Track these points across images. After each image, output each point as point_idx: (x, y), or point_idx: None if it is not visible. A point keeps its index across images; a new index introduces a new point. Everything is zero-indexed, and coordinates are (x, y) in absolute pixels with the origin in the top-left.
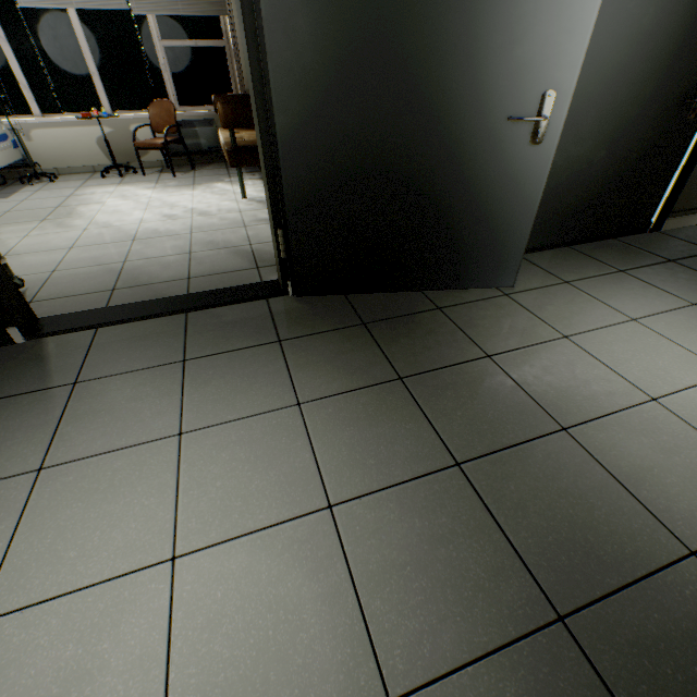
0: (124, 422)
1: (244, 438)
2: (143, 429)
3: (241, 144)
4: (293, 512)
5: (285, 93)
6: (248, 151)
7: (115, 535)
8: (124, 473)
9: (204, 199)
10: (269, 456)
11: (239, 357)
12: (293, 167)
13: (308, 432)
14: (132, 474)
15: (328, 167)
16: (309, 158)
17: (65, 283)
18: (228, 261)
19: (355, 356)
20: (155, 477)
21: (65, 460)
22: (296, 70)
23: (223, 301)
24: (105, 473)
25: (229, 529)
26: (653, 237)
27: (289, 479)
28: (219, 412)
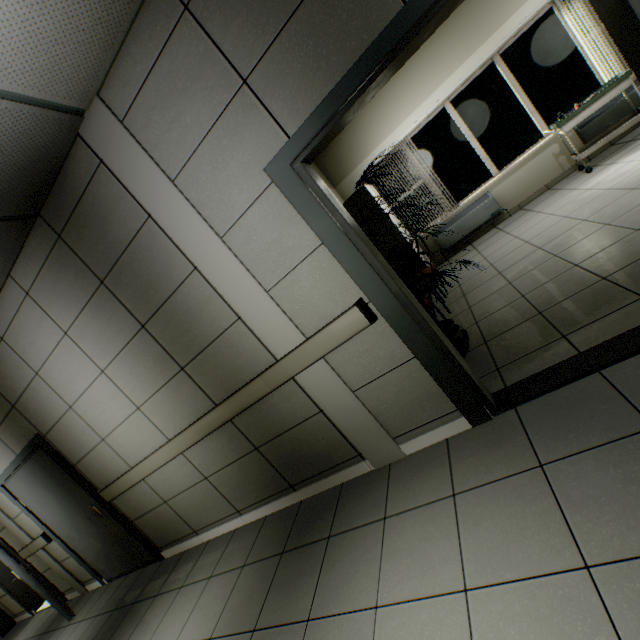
0: None
1: None
2: None
3: None
4: None
5: None
6: None
7: None
8: None
9: None
10: None
11: None
12: None
13: None
14: None
15: None
16: None
17: None
18: None
19: None
20: None
21: None
22: None
23: None
24: None
25: None
26: (152, 569)
27: None
28: None
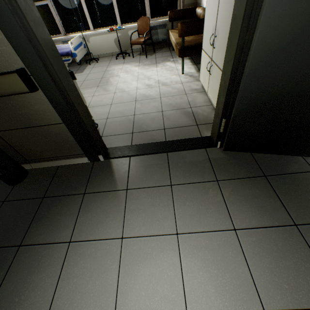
0: (151, 219)
1: (208, 246)
2: (159, 226)
3: (185, 44)
4: (243, 307)
5: (261, 49)
6: (189, 49)
7: (159, 288)
8: (156, 251)
9: (162, 74)
10: (224, 263)
11: (197, 188)
12: (247, 91)
13: (243, 252)
14: (159, 253)
15: (271, 91)
16: (260, 86)
17: (113, 126)
18: (181, 119)
19: (263, 201)
20: (170, 258)
21: (131, 235)
22: (275, 34)
23: (184, 148)
24: (148, 248)
25: (210, 306)
26: None
27: (237, 283)
28: (193, 224)
